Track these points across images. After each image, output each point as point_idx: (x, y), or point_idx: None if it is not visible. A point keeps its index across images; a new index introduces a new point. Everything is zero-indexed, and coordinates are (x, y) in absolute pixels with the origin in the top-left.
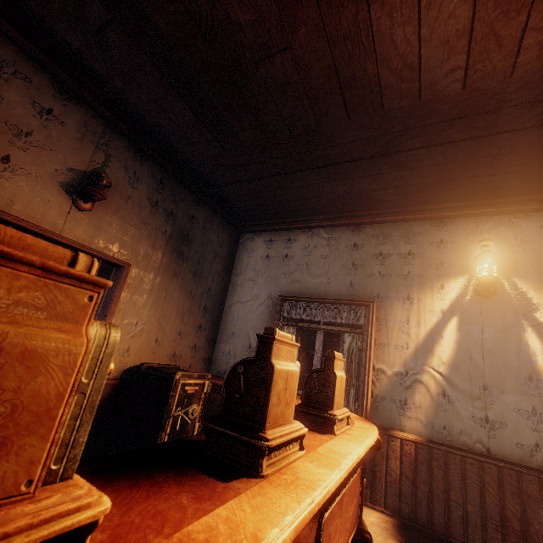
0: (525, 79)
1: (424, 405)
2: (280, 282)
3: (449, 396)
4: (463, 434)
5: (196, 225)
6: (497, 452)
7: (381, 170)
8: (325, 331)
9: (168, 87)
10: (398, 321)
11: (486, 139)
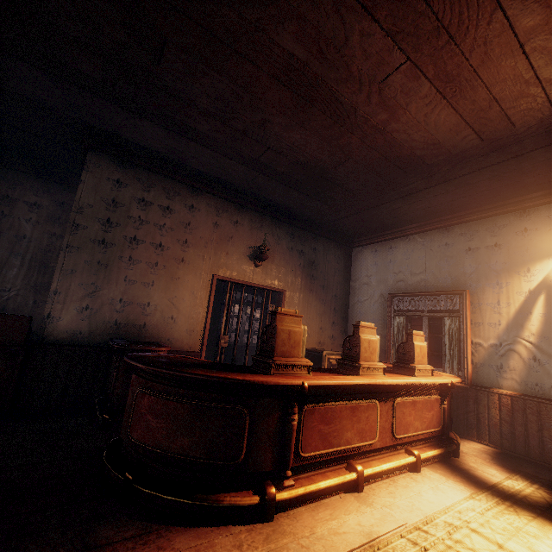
0: (525, 126)
1: (517, 368)
2: (388, 282)
3: (539, 360)
4: None
5: (318, 253)
6: None
7: (447, 190)
8: (428, 317)
9: (289, 189)
10: (489, 303)
11: (525, 156)
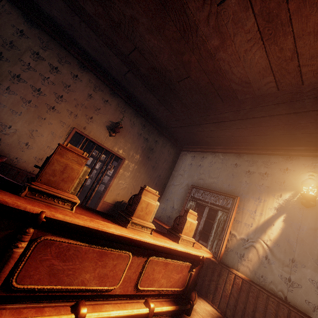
0: (311, 86)
1: (253, 260)
2: (194, 178)
3: (269, 259)
4: (272, 284)
5: (157, 145)
6: (291, 301)
7: (246, 126)
8: (209, 207)
9: (147, 90)
10: (249, 210)
11: (302, 114)
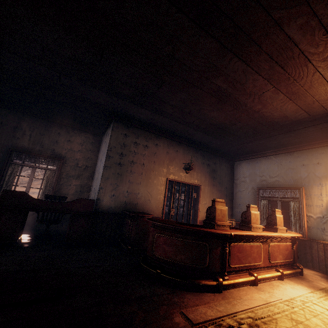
0: None
1: None
2: (256, 181)
3: None
4: None
5: (216, 165)
6: None
7: (290, 135)
8: (281, 201)
9: (205, 135)
10: (316, 194)
11: None
